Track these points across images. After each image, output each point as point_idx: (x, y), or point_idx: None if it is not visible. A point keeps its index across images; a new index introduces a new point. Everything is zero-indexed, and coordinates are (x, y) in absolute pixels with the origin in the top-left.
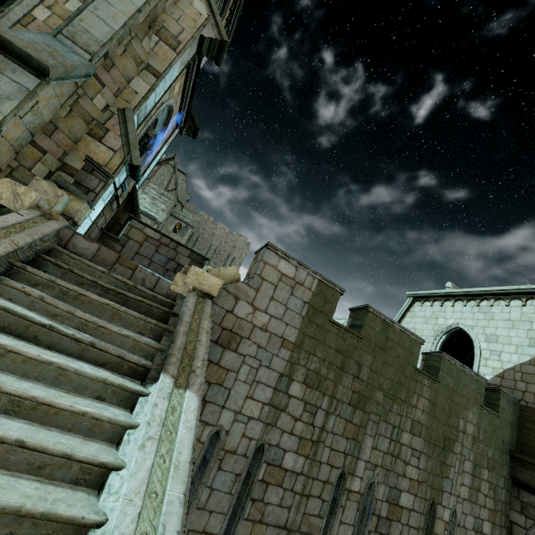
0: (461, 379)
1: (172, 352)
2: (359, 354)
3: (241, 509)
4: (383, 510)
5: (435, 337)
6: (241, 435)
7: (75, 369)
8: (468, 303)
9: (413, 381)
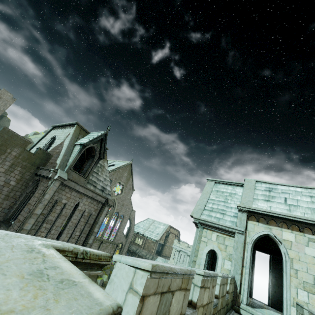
0: (14, 137)
1: None
2: None
3: None
4: None
5: (48, 140)
6: None
7: None
8: (62, 128)
9: None
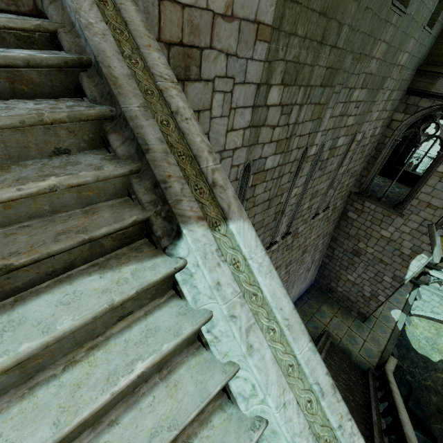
0: None
1: (162, 173)
2: (343, 8)
3: None
4: (325, 156)
5: None
6: (229, 167)
7: (40, 345)
8: None
9: (383, 24)
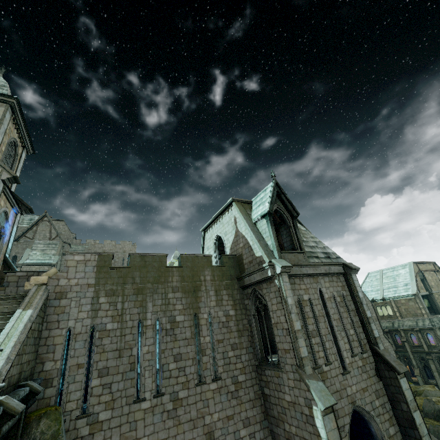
0: (195, 260)
1: (22, 304)
2: (131, 274)
3: (92, 351)
4: (168, 326)
5: (213, 245)
6: (81, 326)
7: None
8: (217, 222)
9: (167, 272)
